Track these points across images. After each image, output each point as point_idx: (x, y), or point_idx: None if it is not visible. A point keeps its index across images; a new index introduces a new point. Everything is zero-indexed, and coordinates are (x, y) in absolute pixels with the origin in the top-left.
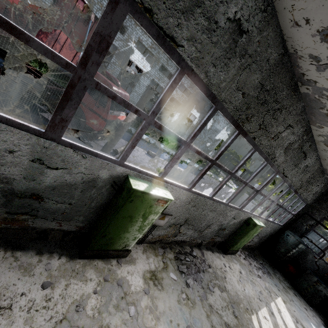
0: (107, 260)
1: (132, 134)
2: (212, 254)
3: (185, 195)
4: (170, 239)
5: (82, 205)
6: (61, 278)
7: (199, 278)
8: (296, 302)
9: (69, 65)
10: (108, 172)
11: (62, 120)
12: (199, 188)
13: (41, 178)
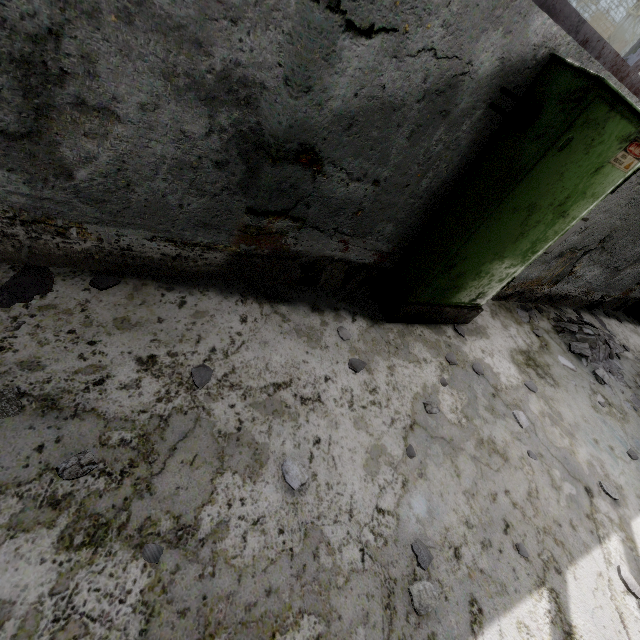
0: (435, 327)
1: None
2: (620, 325)
3: None
4: (542, 291)
5: (401, 186)
6: (375, 355)
7: (615, 369)
8: None
9: None
10: (501, 44)
11: None
12: None
13: (324, 81)
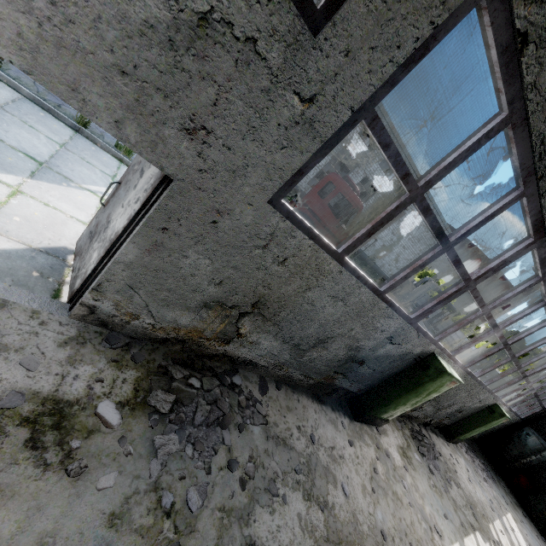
0: (370, 426)
1: None
2: (437, 439)
3: (458, 373)
4: (407, 413)
5: (380, 372)
6: (354, 438)
7: (437, 466)
8: (527, 525)
9: (468, 279)
10: (422, 349)
11: (429, 311)
12: None
13: (378, 350)
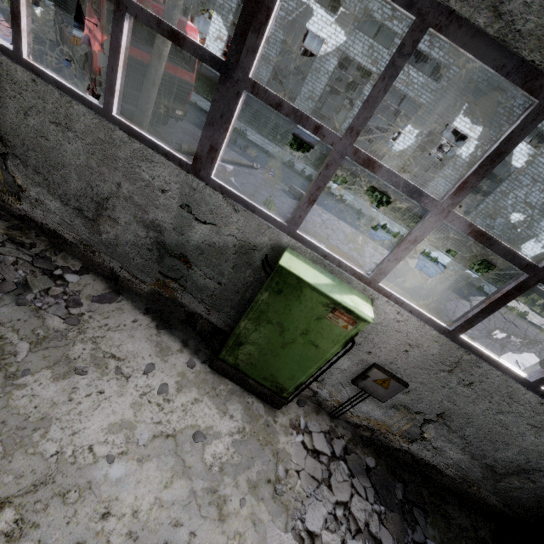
0: None
1: (296, 171)
2: (146, 326)
3: None
4: (14, 204)
5: None
6: None
7: None
8: None
9: None
10: None
11: None
12: (399, 290)
13: None
